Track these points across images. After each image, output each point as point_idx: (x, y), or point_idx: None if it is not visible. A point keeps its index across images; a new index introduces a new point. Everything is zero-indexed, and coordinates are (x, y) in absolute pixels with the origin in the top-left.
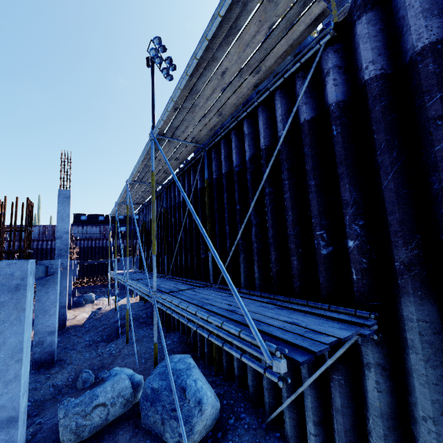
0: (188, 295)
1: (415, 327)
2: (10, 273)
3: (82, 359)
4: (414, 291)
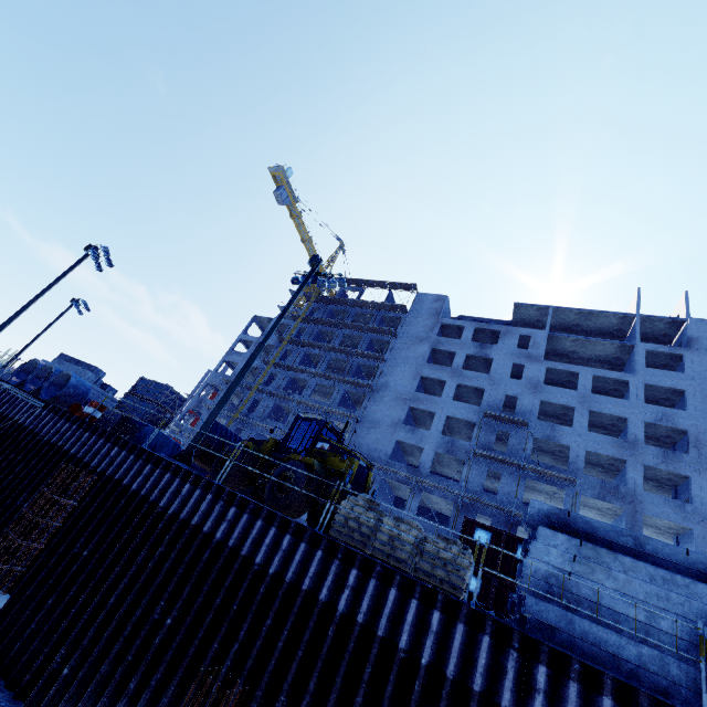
0: None
1: None
2: None
3: None
4: None
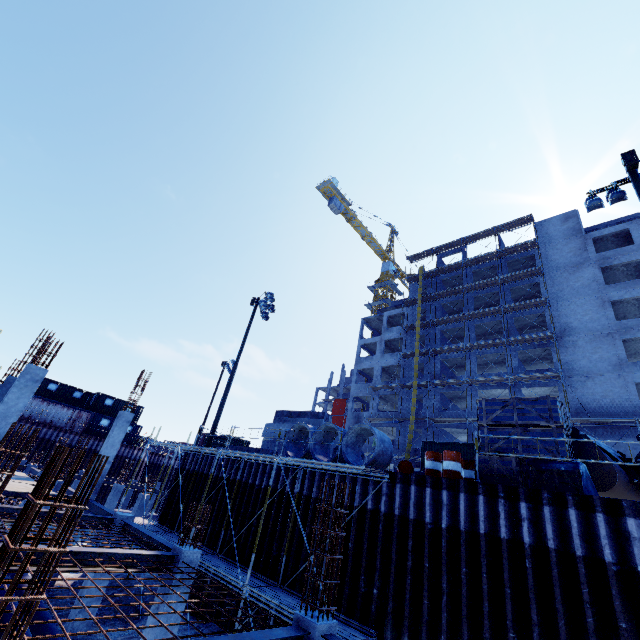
0: (273, 594)
1: None
2: (192, 559)
3: (114, 637)
4: (392, 623)
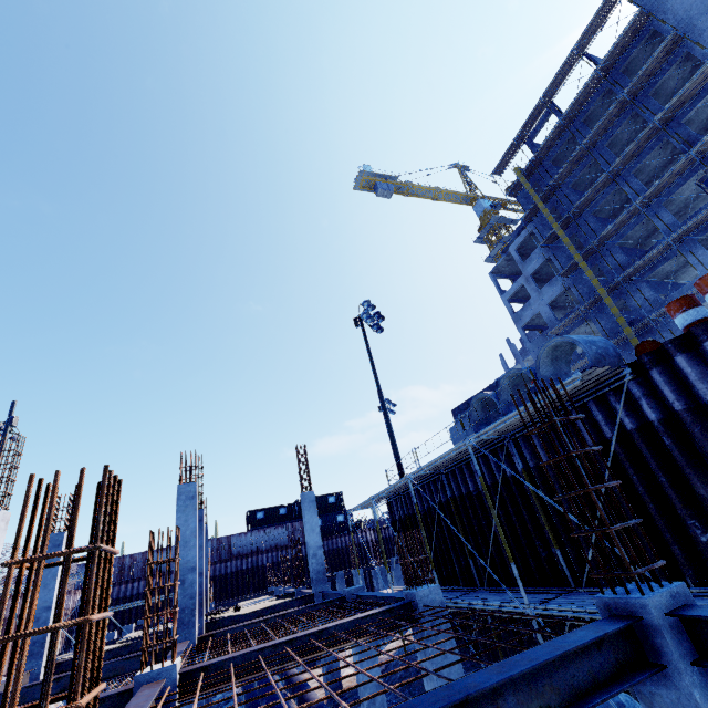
0: (570, 602)
1: None
2: (433, 599)
3: None
4: None
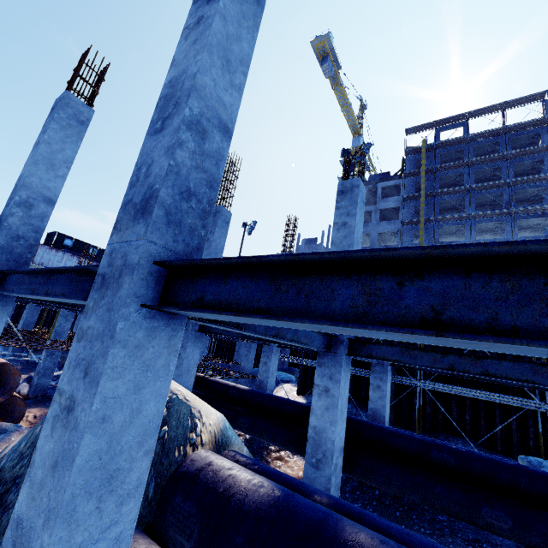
0: None
1: None
2: None
3: None
4: None
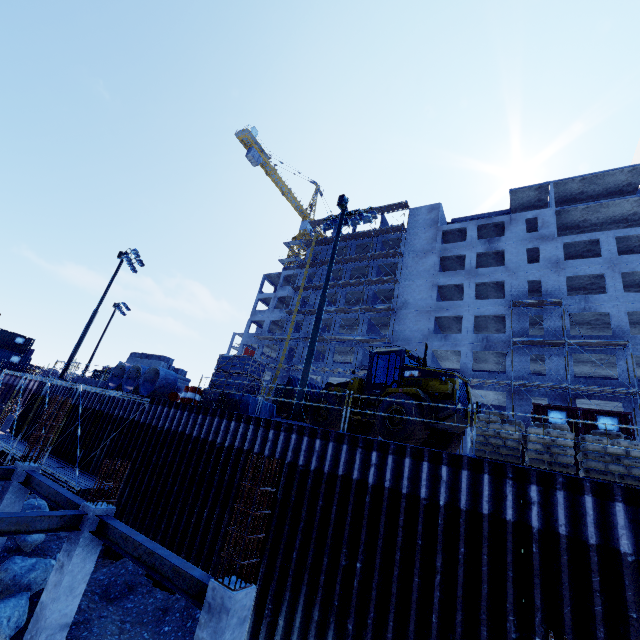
0: (60, 470)
1: (121, 490)
2: None
3: None
4: (125, 482)
